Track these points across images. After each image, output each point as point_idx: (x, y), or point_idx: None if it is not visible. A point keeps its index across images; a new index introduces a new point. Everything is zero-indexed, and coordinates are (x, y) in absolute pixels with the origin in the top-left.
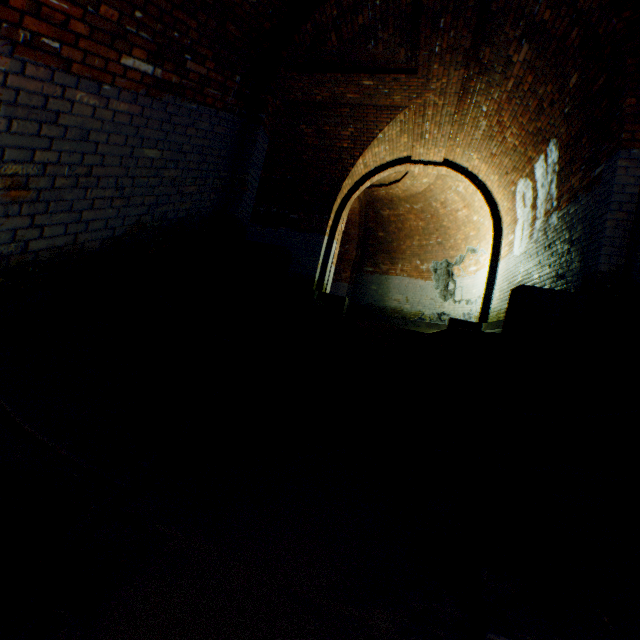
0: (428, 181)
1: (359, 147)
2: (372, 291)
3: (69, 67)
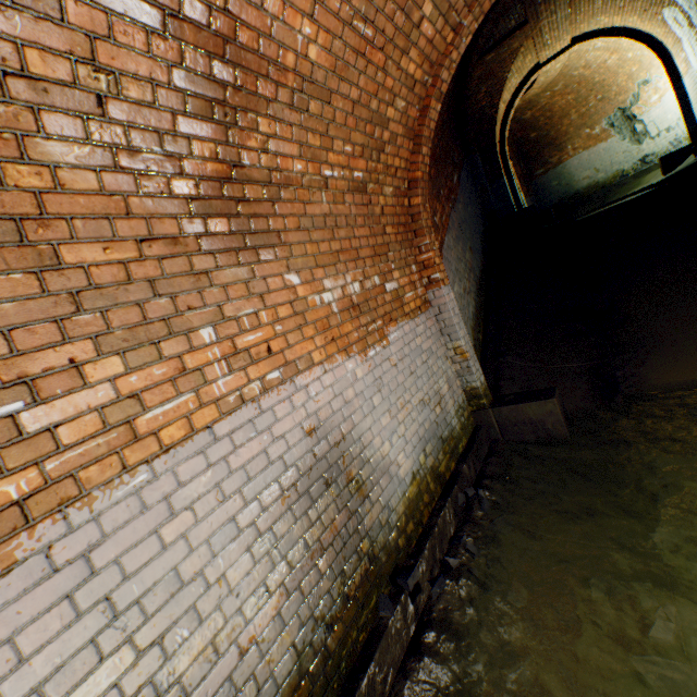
0: (561, 64)
1: (495, 97)
2: (554, 188)
3: (455, 201)
